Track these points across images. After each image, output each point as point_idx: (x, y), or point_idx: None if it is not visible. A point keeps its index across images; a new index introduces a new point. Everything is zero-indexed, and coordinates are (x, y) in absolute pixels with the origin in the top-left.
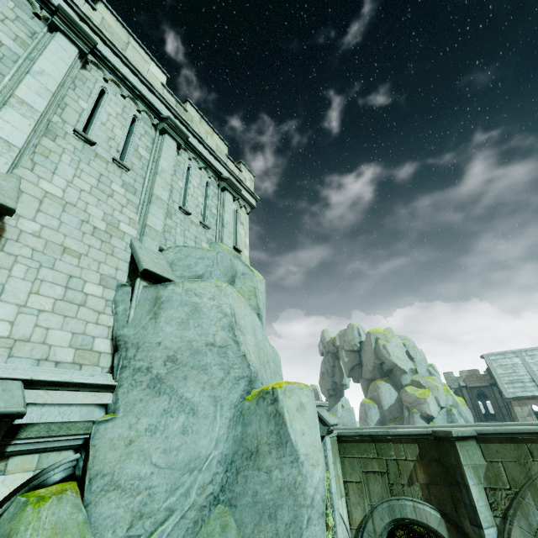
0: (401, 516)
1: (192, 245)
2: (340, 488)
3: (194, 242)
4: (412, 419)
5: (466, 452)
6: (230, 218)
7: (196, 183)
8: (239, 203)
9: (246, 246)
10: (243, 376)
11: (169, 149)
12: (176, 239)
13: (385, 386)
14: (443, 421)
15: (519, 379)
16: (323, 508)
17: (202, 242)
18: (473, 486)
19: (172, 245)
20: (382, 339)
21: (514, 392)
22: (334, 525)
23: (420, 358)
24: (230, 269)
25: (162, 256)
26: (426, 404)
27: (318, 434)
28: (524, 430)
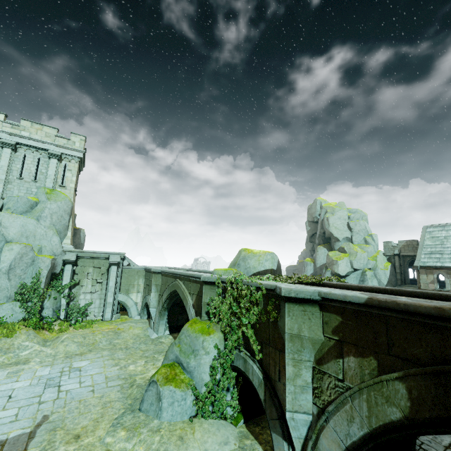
0: (146, 302)
1: (24, 192)
2: (139, 289)
3: (26, 190)
4: (324, 274)
5: (156, 279)
6: (53, 172)
7: (30, 162)
8: (68, 159)
9: (73, 182)
10: (3, 240)
11: (6, 154)
12: (14, 192)
13: (322, 250)
14: (355, 279)
15: (441, 251)
16: (6, 272)
17: (32, 189)
18: (153, 292)
19: (11, 195)
20: (329, 212)
21: (427, 262)
22: (107, 296)
23: (359, 229)
24: (28, 202)
25: (2, 202)
26: (336, 265)
27: (13, 256)
28: (166, 271)
